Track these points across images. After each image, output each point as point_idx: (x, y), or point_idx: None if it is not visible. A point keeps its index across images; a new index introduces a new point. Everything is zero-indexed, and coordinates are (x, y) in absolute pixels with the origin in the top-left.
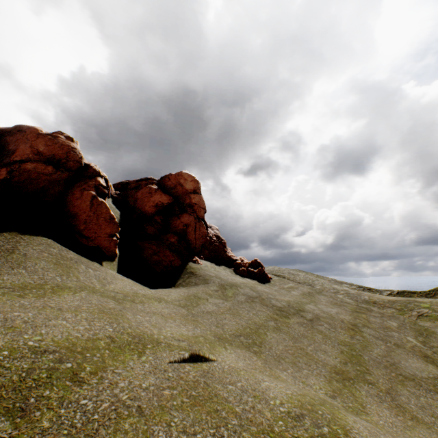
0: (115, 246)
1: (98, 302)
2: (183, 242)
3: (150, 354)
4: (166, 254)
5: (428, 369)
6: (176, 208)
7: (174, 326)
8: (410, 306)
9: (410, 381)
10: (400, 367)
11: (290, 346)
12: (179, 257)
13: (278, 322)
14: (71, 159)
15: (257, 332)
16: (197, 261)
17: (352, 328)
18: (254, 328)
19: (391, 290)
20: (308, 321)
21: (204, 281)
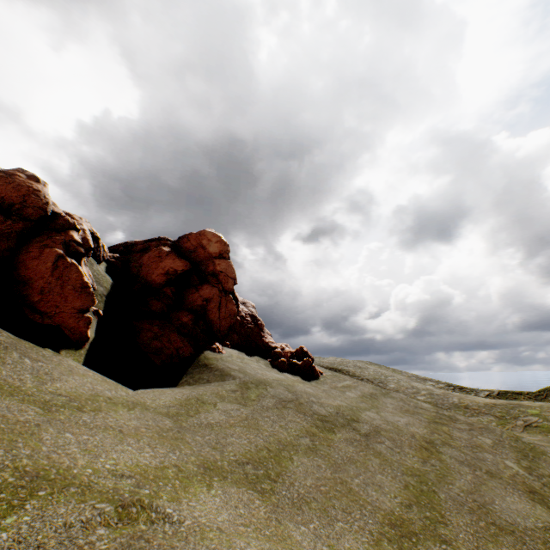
0: (86, 326)
1: (3, 411)
2: (201, 323)
3: (30, 511)
4: (172, 338)
5: (536, 514)
6: (194, 277)
7: (130, 450)
8: (513, 413)
9: (507, 535)
10: (492, 510)
11: (325, 479)
12: (192, 343)
13: (317, 439)
14: (30, 204)
15: (278, 455)
16: (218, 349)
17: (427, 447)
18: (276, 448)
19: (489, 390)
20: (363, 436)
21: (221, 377)
